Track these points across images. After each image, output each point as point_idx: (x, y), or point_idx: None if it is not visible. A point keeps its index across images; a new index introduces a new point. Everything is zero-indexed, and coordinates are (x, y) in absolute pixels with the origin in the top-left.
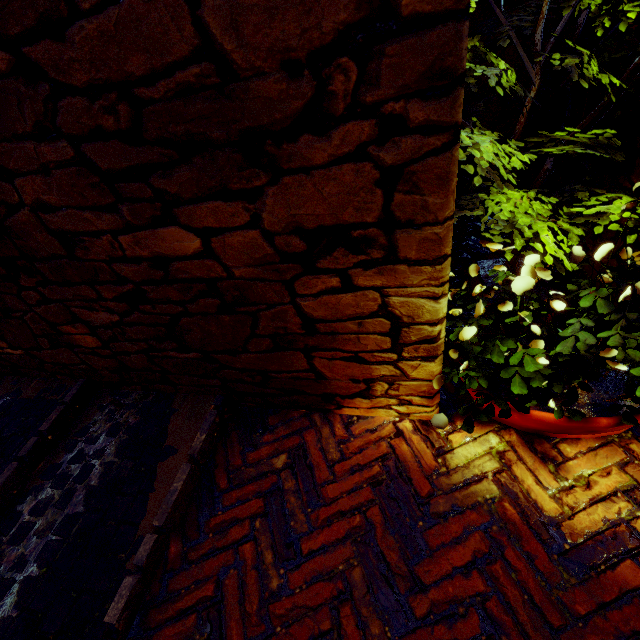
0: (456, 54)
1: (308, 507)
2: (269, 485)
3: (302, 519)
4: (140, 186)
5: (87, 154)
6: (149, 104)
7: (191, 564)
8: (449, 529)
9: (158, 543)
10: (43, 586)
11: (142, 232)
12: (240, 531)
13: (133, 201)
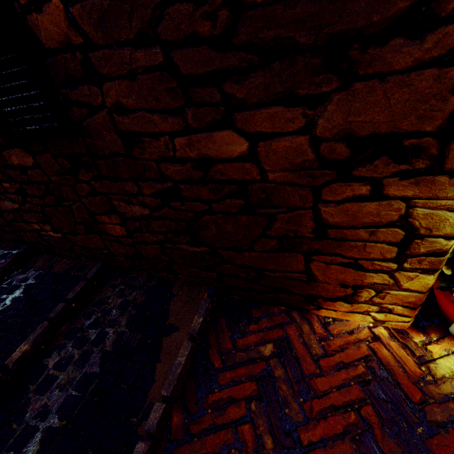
0: None
1: (300, 397)
2: (260, 370)
3: (296, 408)
4: (211, 91)
5: (174, 60)
6: (249, 9)
7: (193, 437)
8: (453, 441)
9: (165, 412)
10: (62, 438)
11: (197, 135)
12: (237, 411)
13: (200, 105)
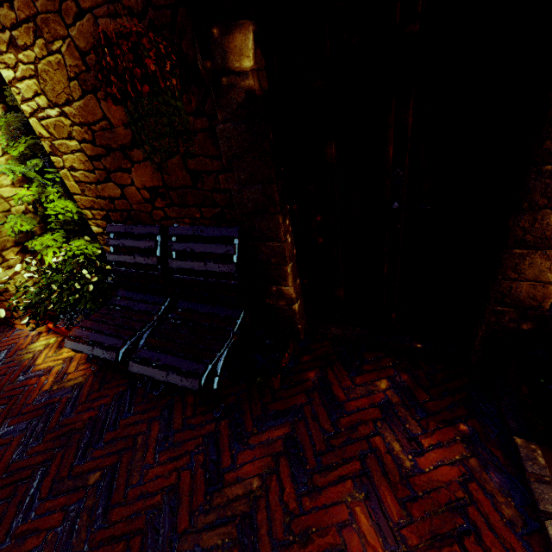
0: None
1: None
2: None
3: None
4: None
5: None
6: None
7: None
8: (1, 368)
9: None
10: None
11: None
12: None
13: None
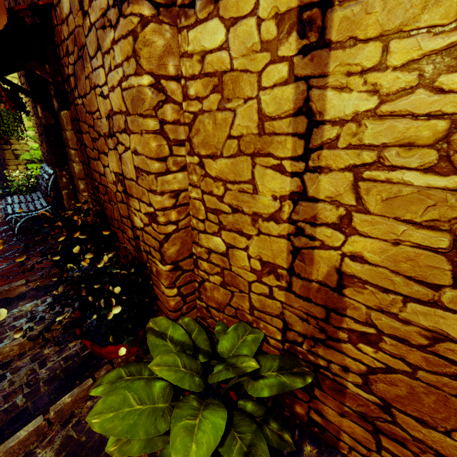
0: (1, 142)
1: None
2: None
3: None
4: None
5: None
6: None
7: None
8: None
9: None
10: None
11: None
12: None
13: None
